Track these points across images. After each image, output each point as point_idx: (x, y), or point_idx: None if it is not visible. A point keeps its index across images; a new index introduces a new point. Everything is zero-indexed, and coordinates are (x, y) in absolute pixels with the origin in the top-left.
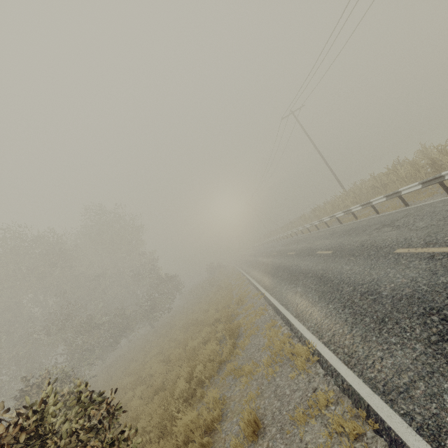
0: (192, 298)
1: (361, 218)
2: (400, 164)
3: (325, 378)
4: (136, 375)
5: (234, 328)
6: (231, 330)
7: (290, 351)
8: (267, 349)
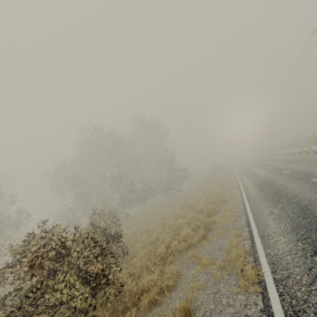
0: (196, 186)
1: None
2: None
3: (261, 314)
4: (147, 226)
5: (208, 223)
6: (206, 224)
7: (242, 266)
8: (226, 253)
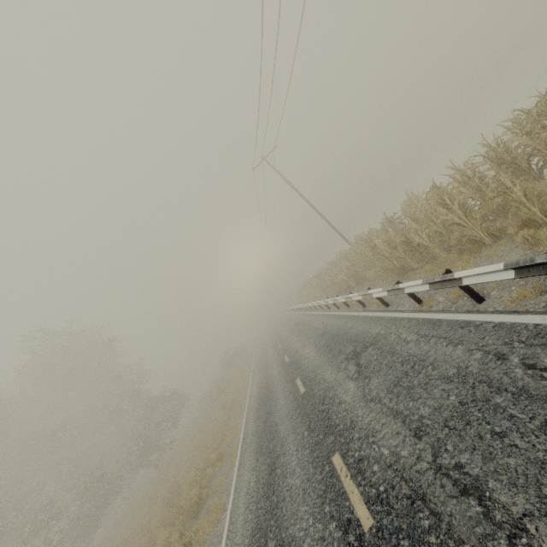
0: (204, 410)
1: (353, 306)
2: (390, 221)
3: None
4: None
5: None
6: None
7: None
8: None
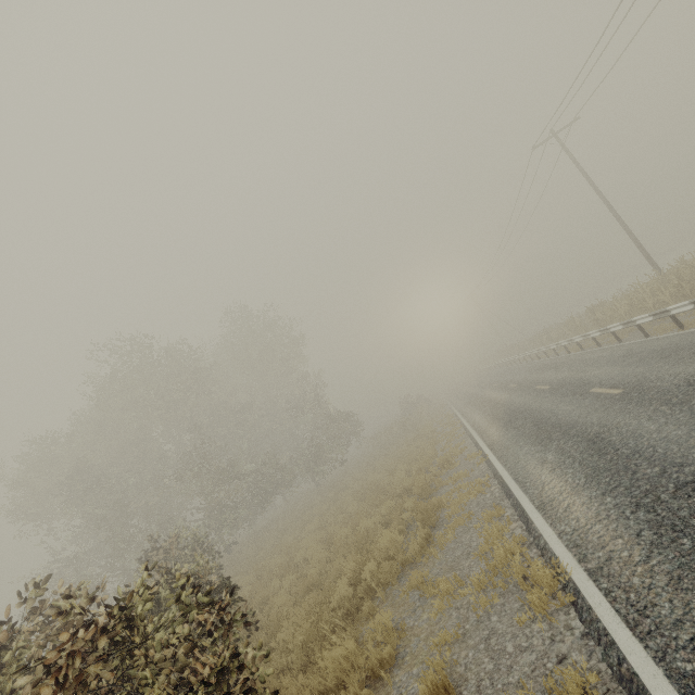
0: (376, 447)
1: (692, 326)
2: None
3: (585, 642)
4: (287, 556)
5: (429, 510)
6: (425, 513)
7: (522, 570)
8: (482, 558)
